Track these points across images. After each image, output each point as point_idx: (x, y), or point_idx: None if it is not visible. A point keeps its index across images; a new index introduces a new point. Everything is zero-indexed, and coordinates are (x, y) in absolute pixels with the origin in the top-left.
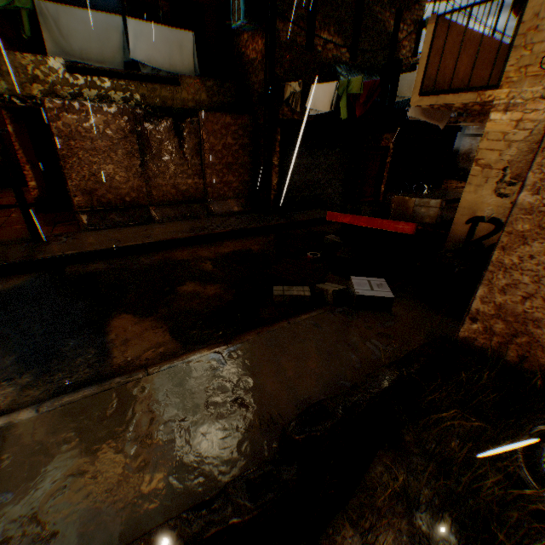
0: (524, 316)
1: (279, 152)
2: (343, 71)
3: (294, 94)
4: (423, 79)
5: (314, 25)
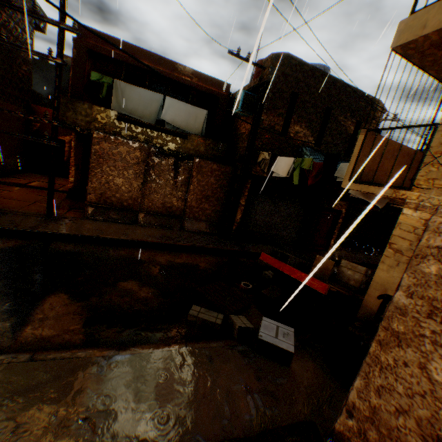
0: (397, 433)
1: (247, 196)
2: (307, 151)
3: (264, 160)
4: (352, 170)
5: (290, 119)
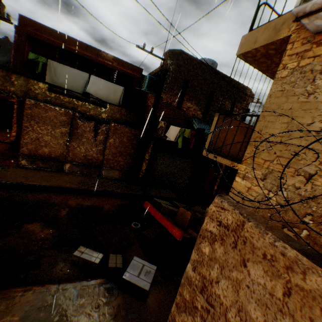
0: None
1: (150, 153)
2: (195, 122)
3: (162, 127)
4: (209, 143)
5: (183, 98)
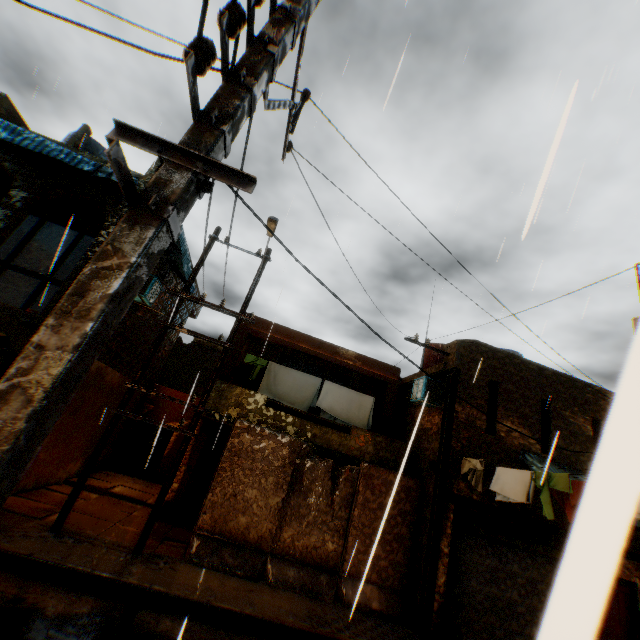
0: None
1: (451, 535)
2: (534, 460)
3: (473, 470)
4: None
5: (495, 412)
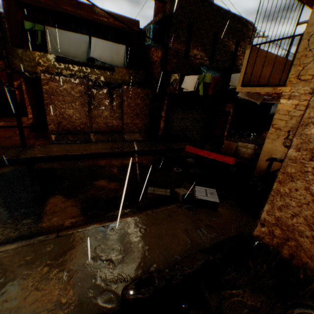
0: (292, 227)
1: (166, 109)
2: (204, 70)
3: (175, 80)
4: (243, 77)
5: (190, 45)
